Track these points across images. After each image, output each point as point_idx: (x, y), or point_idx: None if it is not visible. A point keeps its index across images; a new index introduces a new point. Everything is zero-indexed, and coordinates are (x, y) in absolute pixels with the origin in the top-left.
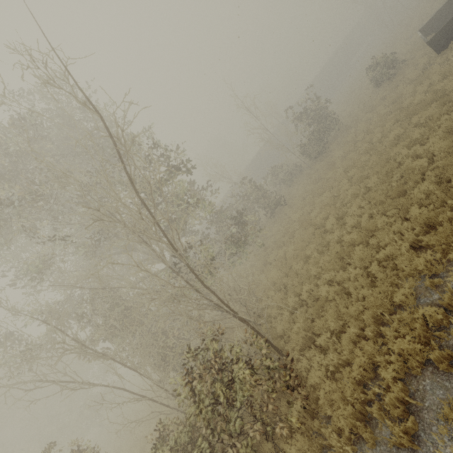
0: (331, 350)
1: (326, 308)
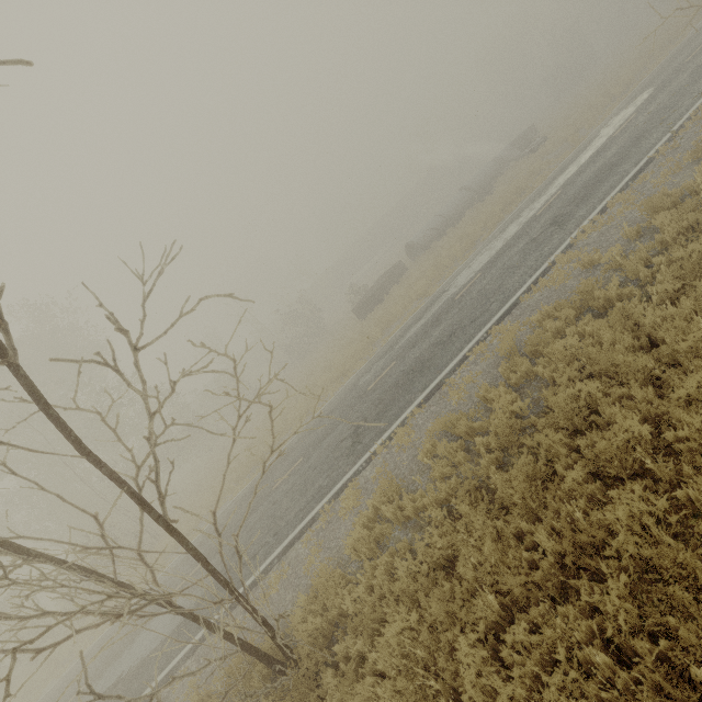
0: None
1: None
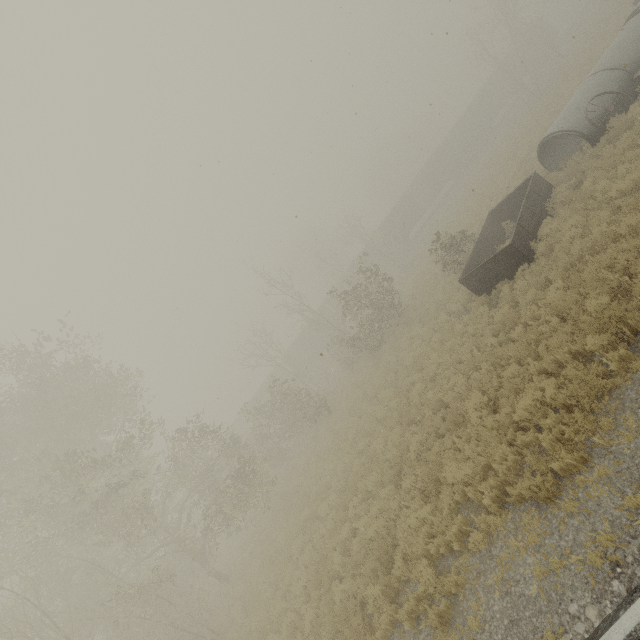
0: None
1: None
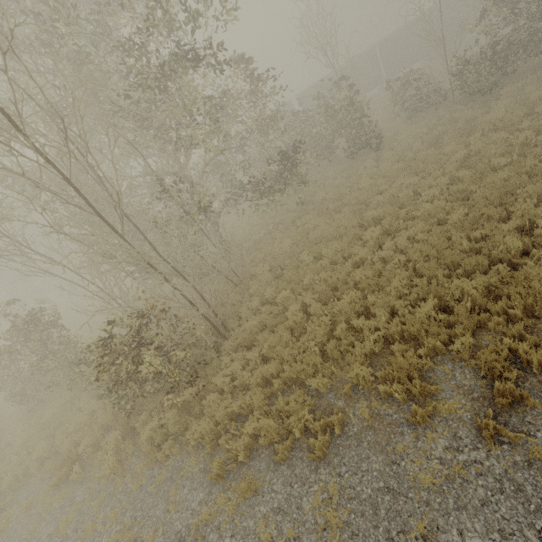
0: (251, 367)
1: (280, 328)
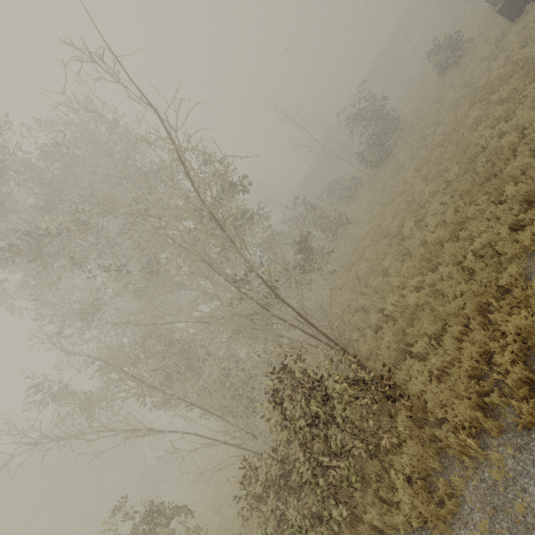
0: (432, 356)
1: (418, 316)
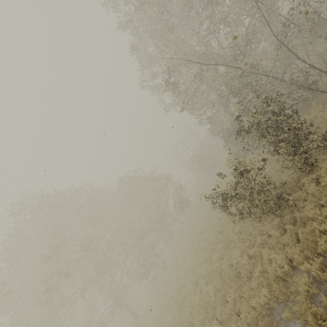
0: None
1: None
